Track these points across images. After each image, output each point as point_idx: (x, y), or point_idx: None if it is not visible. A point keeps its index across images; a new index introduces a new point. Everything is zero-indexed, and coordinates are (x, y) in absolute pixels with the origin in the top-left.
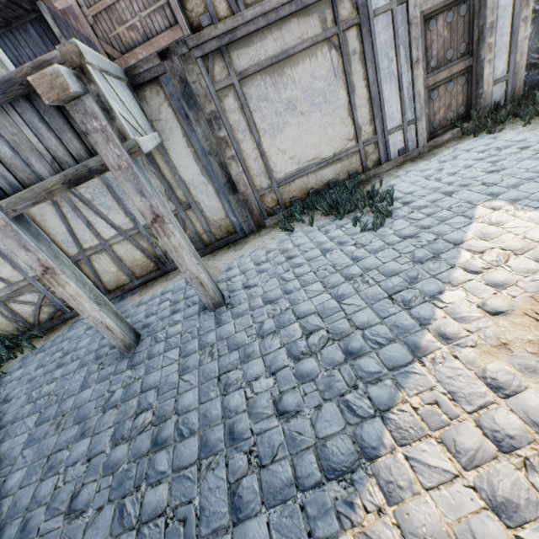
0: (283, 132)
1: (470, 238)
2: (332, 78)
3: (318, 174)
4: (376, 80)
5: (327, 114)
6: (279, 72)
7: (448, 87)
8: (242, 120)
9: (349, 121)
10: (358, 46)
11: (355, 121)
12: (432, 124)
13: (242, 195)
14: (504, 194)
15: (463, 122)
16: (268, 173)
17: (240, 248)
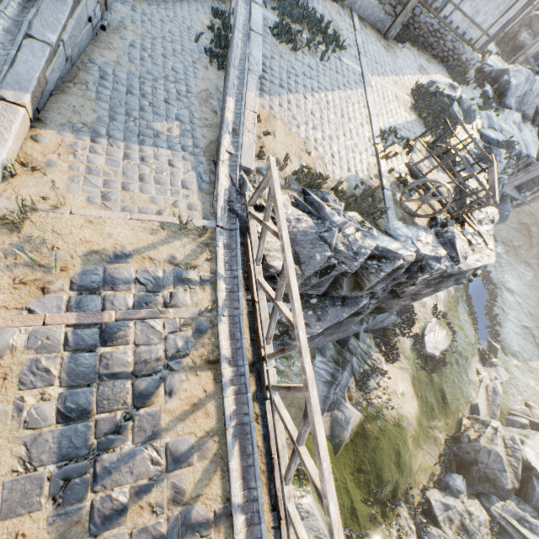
0: None
1: None
2: None
3: None
4: None
5: None
6: None
7: None
8: None
9: None
10: None
11: None
12: None
13: None
14: None
15: None
16: None
17: None
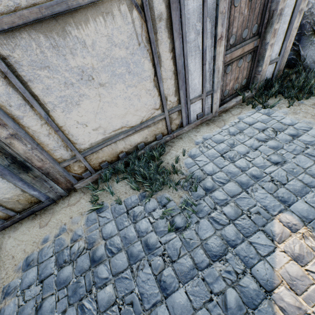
0: (80, 105)
1: (279, 283)
2: (135, 46)
3: (127, 140)
4: (183, 53)
5: (131, 85)
6: (58, 29)
7: (239, 63)
8: (14, 93)
9: (156, 92)
10: (165, 10)
11: (162, 93)
12: (223, 93)
13: (39, 169)
14: (294, 204)
15: (244, 91)
16: (68, 146)
17: (45, 224)
